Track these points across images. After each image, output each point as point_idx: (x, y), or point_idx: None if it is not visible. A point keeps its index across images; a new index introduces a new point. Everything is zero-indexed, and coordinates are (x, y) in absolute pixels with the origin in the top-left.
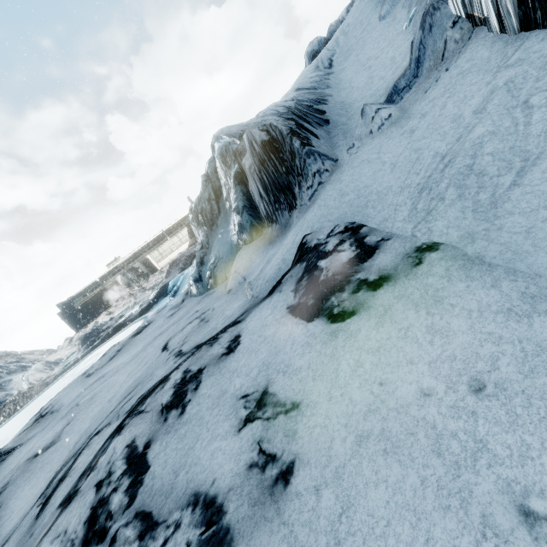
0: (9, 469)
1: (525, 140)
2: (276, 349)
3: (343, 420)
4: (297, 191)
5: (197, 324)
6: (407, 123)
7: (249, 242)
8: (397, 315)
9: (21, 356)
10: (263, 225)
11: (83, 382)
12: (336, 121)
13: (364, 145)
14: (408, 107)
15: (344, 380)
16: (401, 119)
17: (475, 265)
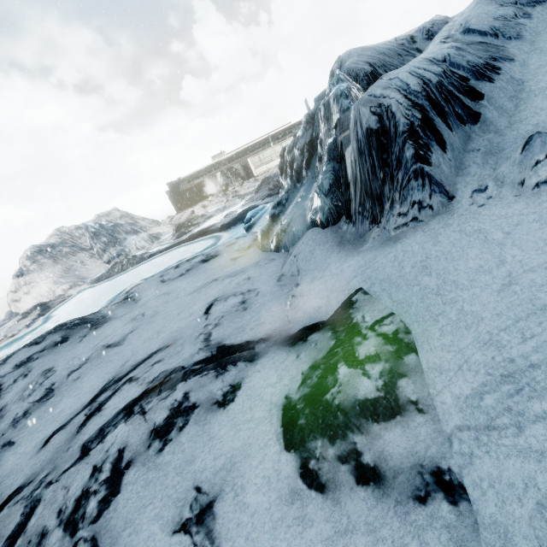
0: (94, 344)
1: None
2: (249, 448)
3: None
4: (387, 207)
5: (238, 305)
6: None
7: (322, 227)
8: None
9: (136, 220)
10: (342, 215)
11: (158, 285)
12: (489, 122)
13: (498, 201)
14: None
15: None
16: None
17: None
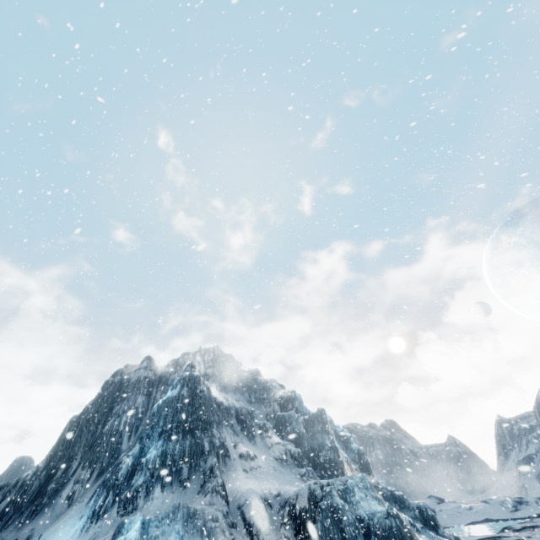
0: None
1: None
2: None
3: None
4: None
5: None
6: None
7: None
8: None
9: None
10: None
11: None
12: None
13: None
14: None
15: None
16: None
17: None
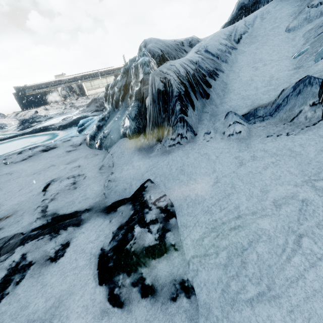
0: None
1: (279, 271)
2: (73, 288)
3: None
4: (165, 133)
5: (70, 185)
6: (244, 150)
7: (129, 138)
8: None
9: None
10: (142, 133)
11: (0, 166)
12: (213, 100)
13: (215, 140)
14: (253, 135)
15: None
16: (244, 140)
17: None
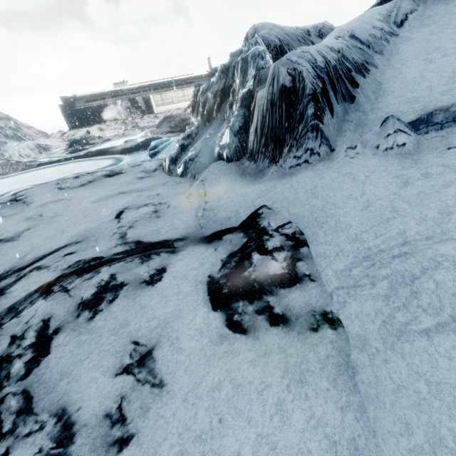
0: None
1: None
2: (180, 312)
3: (180, 428)
4: (285, 150)
5: (150, 213)
6: (410, 168)
7: (227, 161)
8: (268, 366)
9: (20, 126)
10: (245, 154)
11: (54, 191)
12: (360, 104)
13: (363, 156)
14: (425, 149)
15: (202, 392)
16: (409, 156)
17: (347, 374)
